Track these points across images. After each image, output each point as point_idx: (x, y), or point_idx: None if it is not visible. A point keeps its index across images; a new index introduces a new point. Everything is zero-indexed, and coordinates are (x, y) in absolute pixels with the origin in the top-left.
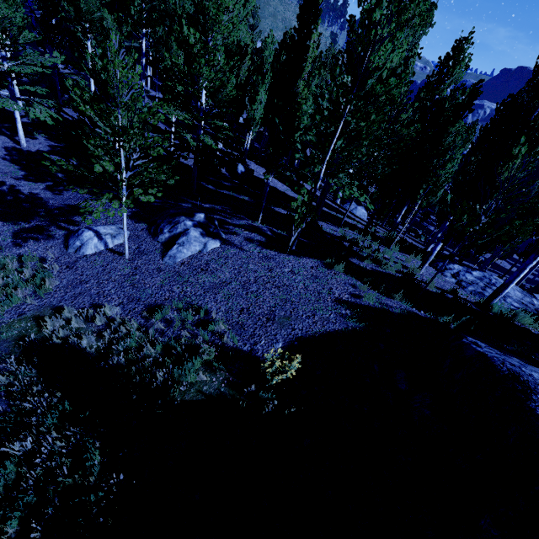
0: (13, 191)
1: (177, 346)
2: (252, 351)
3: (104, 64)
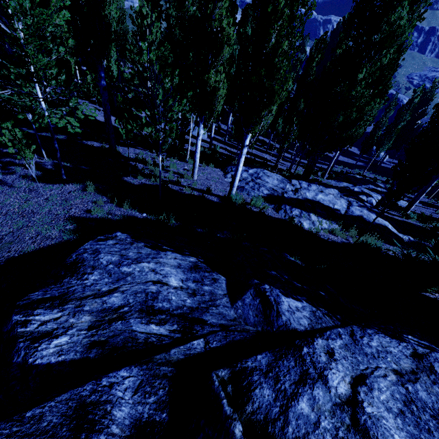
0: None
1: None
2: None
3: None
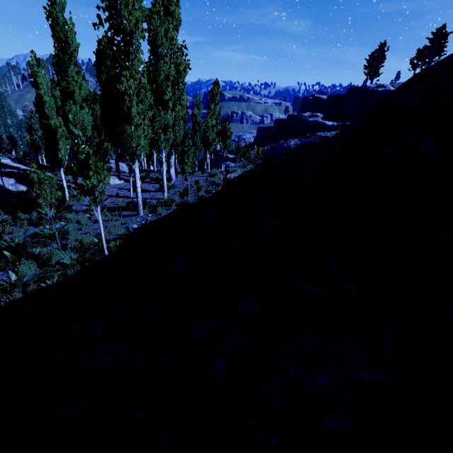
0: None
1: None
2: None
3: None
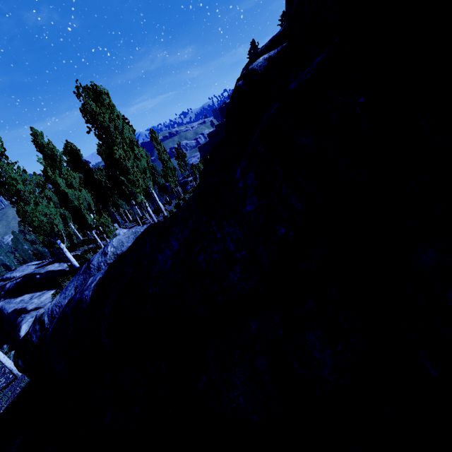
0: None
1: None
2: None
3: None
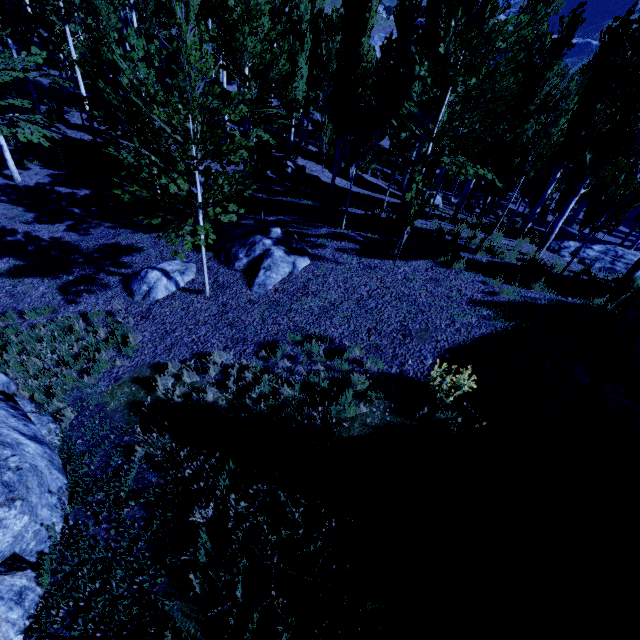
0: (30, 239)
1: (320, 382)
2: (402, 373)
3: (173, 48)
